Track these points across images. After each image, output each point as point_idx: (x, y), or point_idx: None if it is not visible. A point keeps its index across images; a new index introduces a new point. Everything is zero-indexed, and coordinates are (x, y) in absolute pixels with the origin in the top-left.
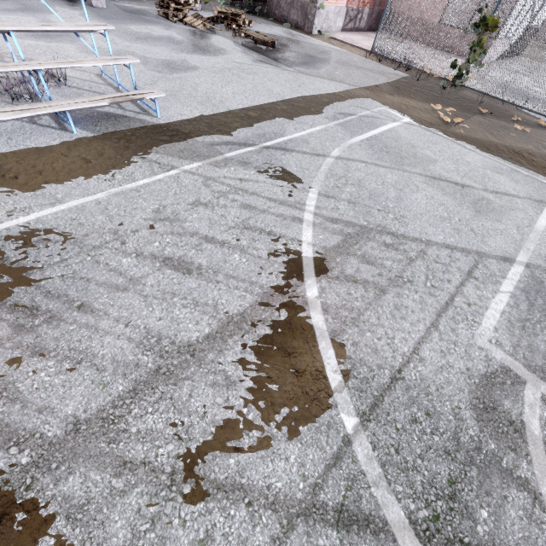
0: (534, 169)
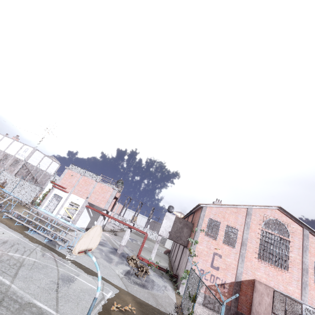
0: None
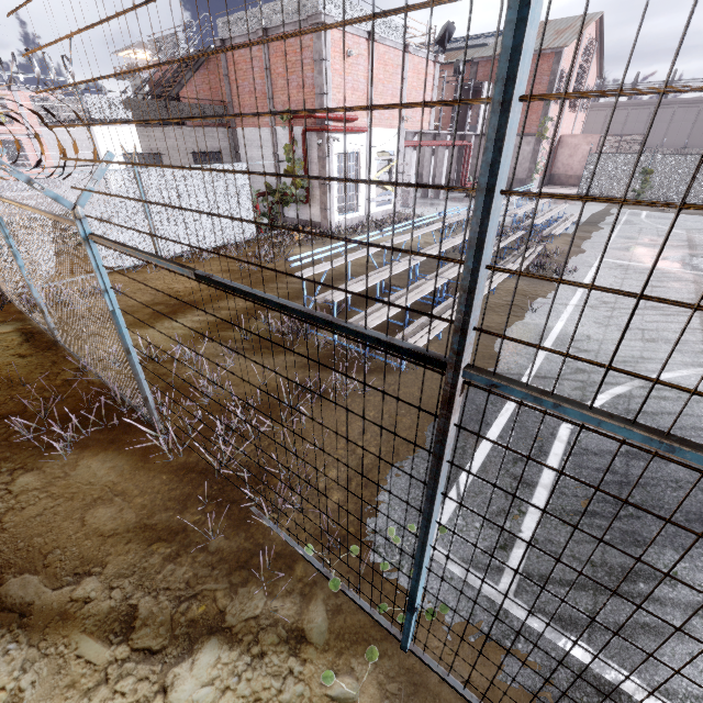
0: None
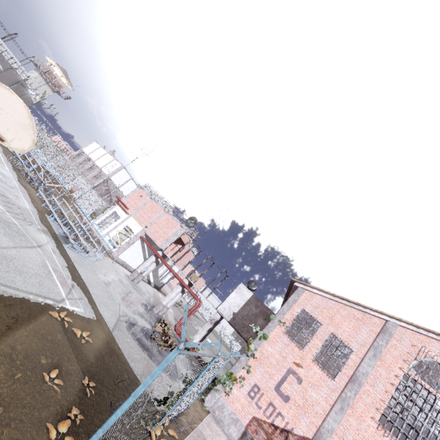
0: None
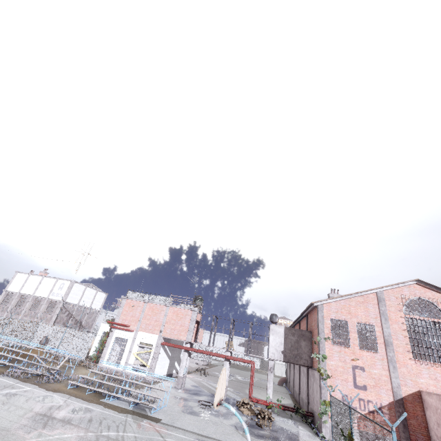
0: None
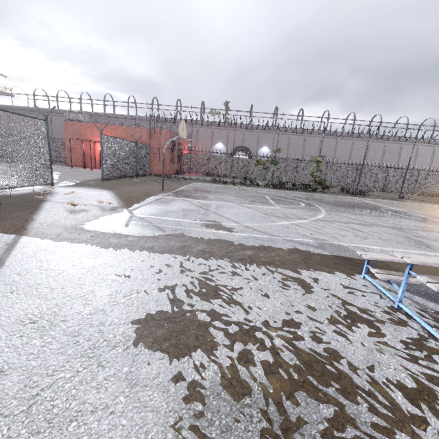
0: (142, 198)
